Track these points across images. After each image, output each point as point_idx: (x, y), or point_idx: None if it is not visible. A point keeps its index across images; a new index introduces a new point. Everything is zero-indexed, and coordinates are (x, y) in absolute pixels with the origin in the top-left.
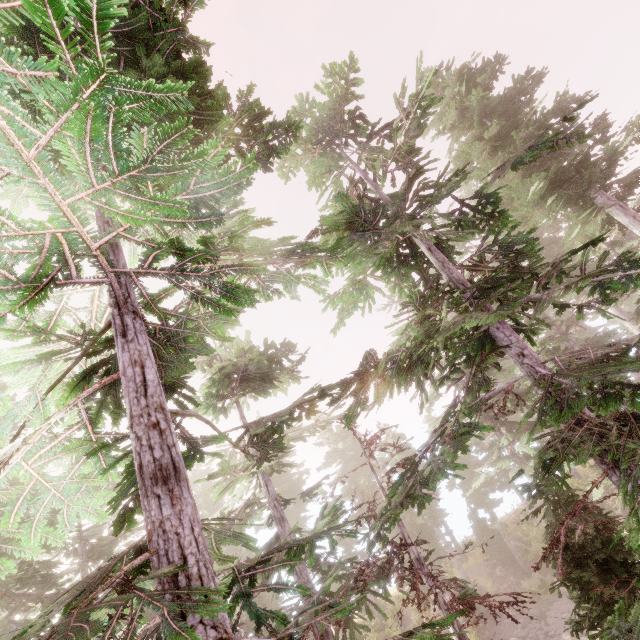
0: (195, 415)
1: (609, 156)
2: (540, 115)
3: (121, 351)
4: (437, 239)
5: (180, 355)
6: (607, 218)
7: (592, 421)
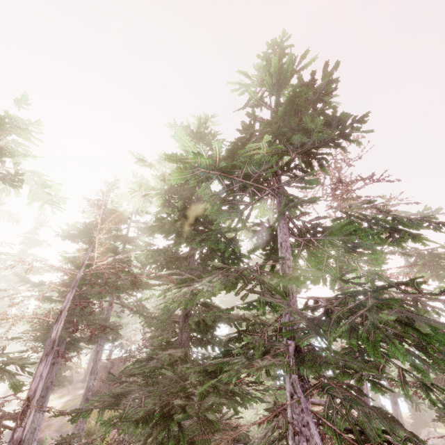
0: None
1: None
2: None
3: None
4: None
5: None
6: None
7: None
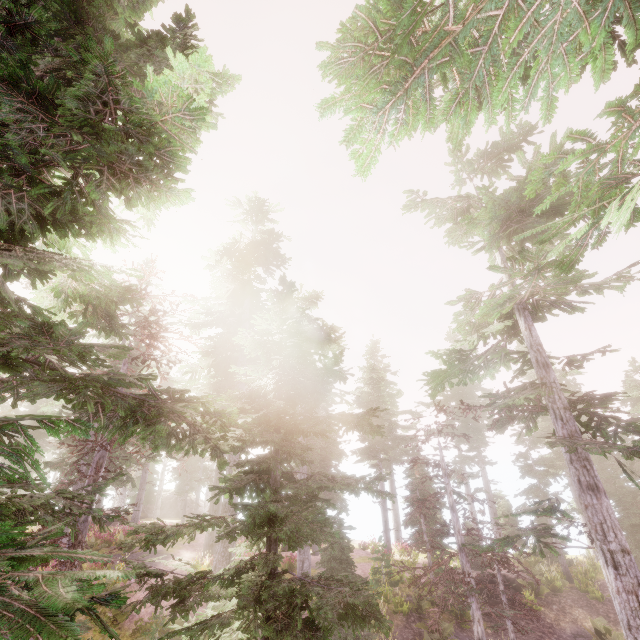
0: None
1: None
2: None
3: None
4: None
5: None
6: None
7: None
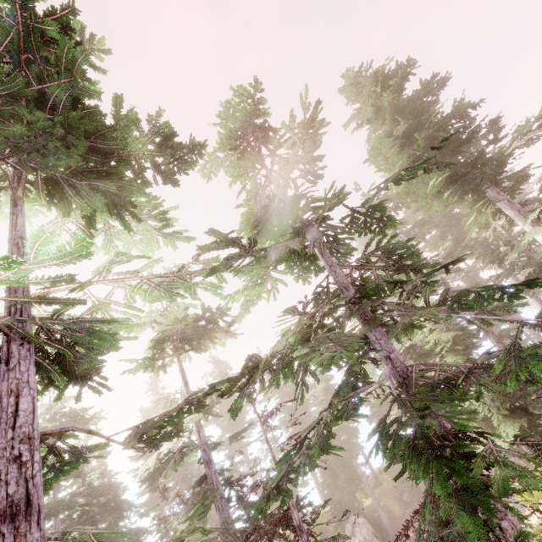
0: (74, 429)
1: (498, 158)
2: (440, 118)
3: (2, 379)
4: (335, 237)
5: (89, 353)
6: (498, 208)
7: (437, 431)
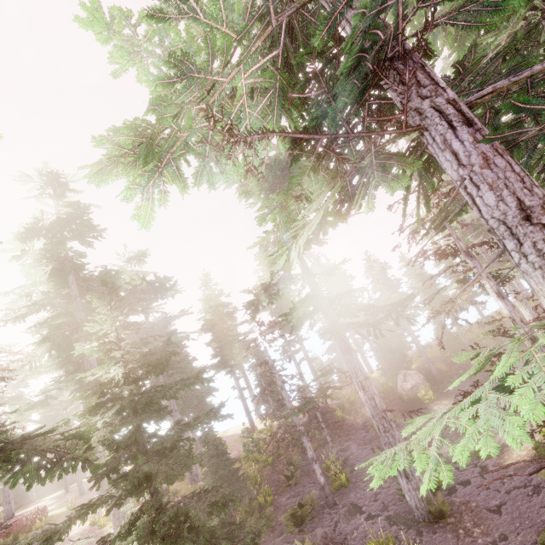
0: None
1: None
2: None
3: None
4: None
5: None
6: None
7: None
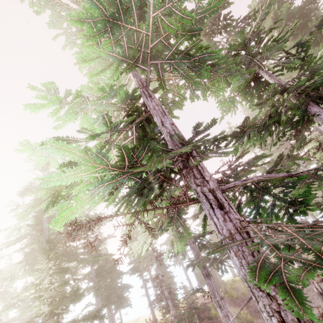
0: None
1: None
2: None
3: (150, 102)
4: None
5: None
6: None
7: None
